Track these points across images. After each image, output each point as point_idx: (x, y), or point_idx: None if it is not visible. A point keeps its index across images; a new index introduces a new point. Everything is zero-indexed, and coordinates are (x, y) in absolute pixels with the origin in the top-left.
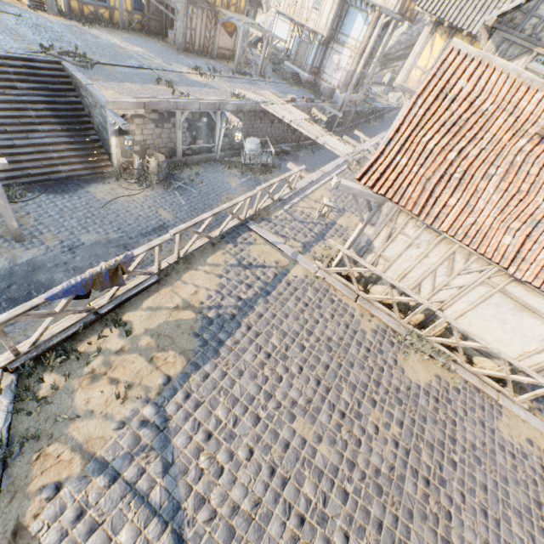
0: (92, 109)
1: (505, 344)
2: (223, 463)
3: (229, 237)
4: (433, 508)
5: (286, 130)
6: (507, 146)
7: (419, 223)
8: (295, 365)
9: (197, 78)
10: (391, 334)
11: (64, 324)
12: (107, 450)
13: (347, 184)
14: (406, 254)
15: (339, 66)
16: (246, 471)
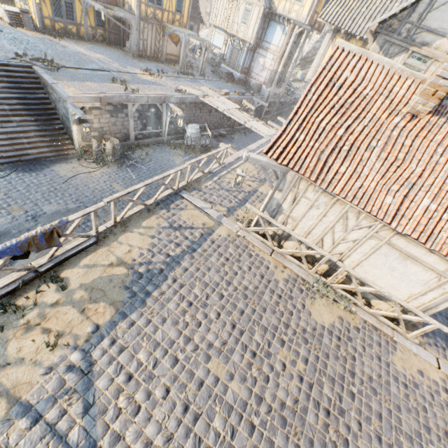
0: (57, 103)
1: (395, 288)
2: (141, 402)
3: (164, 204)
4: (332, 437)
5: (223, 118)
6: (385, 123)
7: (317, 187)
8: (213, 312)
9: (147, 78)
10: (301, 282)
11: (4, 281)
12: (32, 394)
13: (255, 157)
14: (309, 214)
15: (264, 67)
16: (162, 409)
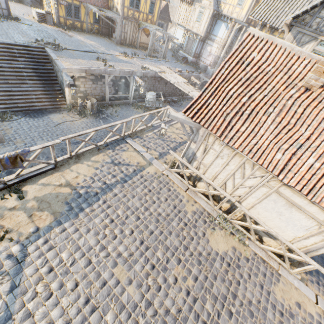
0: (57, 72)
1: (282, 230)
2: (54, 290)
3: (111, 146)
4: None
5: (175, 88)
6: (282, 94)
7: (221, 142)
8: (128, 229)
9: (123, 58)
10: (206, 215)
11: None
12: None
13: (175, 115)
14: (216, 162)
15: (211, 53)
16: (68, 298)
